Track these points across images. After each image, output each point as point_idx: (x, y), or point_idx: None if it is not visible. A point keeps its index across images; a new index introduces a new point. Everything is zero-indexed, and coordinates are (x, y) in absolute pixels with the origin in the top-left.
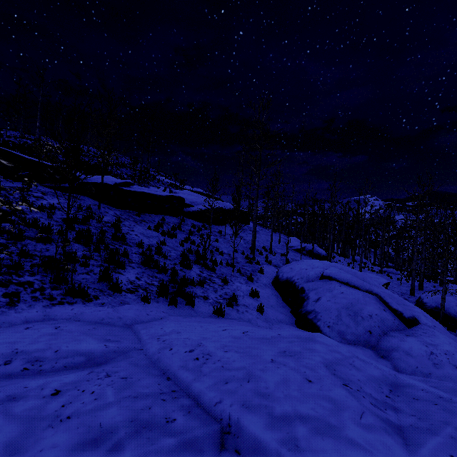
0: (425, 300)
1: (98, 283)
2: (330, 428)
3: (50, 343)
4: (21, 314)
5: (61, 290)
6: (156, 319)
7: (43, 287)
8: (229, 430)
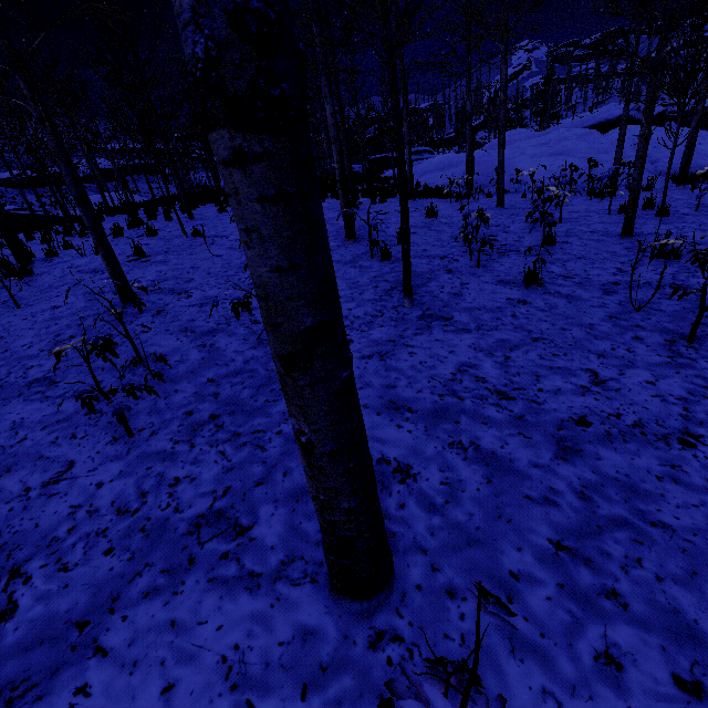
0: None
1: None
2: None
3: None
4: None
5: None
6: None
7: None
8: None
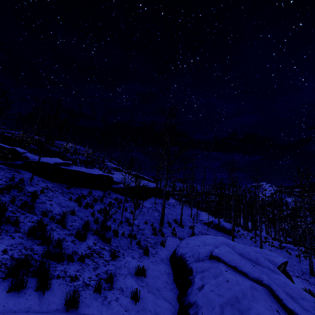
0: None
1: None
2: None
3: None
4: None
5: None
6: None
7: None
8: None
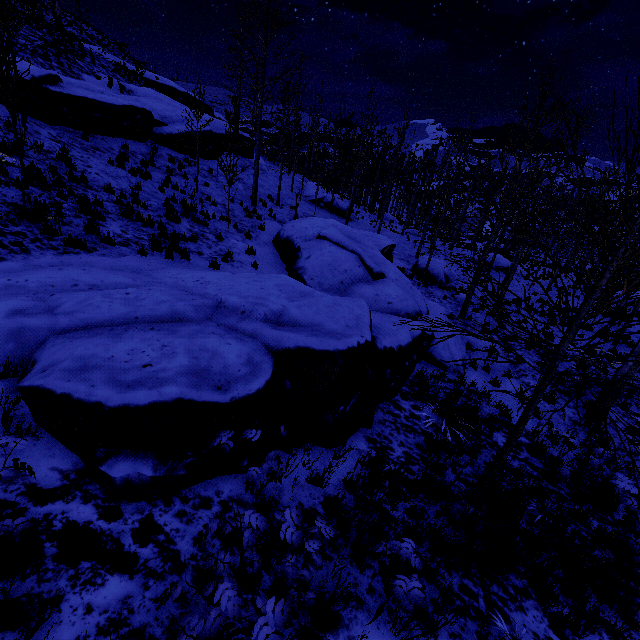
0: (419, 263)
1: (86, 236)
2: (263, 298)
3: (92, 277)
4: (41, 260)
5: (56, 241)
6: (157, 269)
7: (38, 238)
8: (221, 302)
